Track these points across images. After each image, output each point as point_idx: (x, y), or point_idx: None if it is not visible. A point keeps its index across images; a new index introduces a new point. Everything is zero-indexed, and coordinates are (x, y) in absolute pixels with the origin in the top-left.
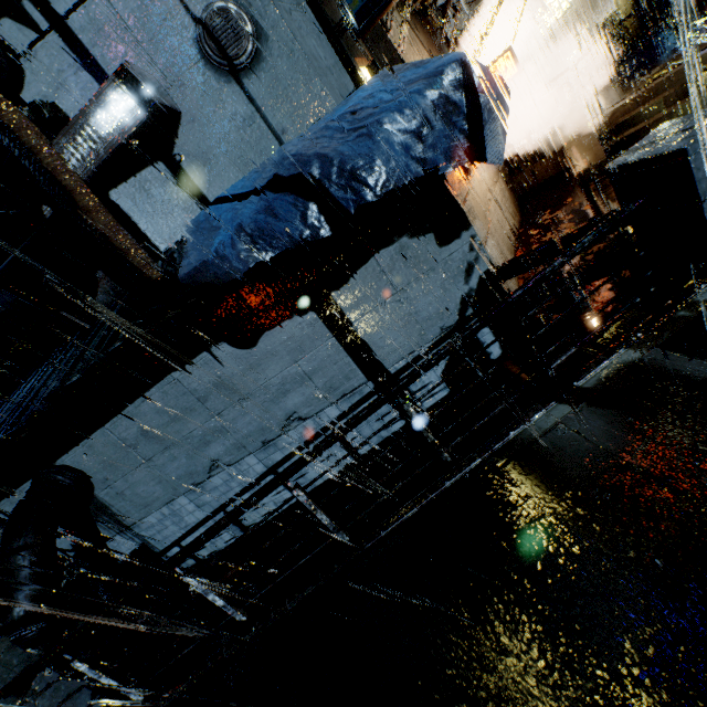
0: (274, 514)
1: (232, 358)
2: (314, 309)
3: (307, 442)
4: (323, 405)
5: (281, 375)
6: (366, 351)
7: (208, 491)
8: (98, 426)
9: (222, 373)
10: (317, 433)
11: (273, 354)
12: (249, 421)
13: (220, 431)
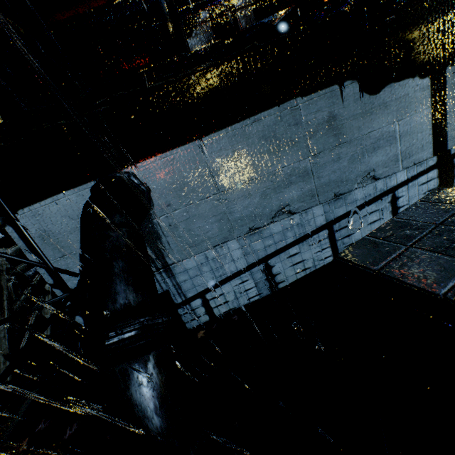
0: (306, 272)
1: (354, 99)
2: (430, 77)
3: (369, 202)
4: (395, 169)
5: (381, 129)
6: (442, 129)
7: (262, 237)
8: (192, 139)
9: (338, 113)
10: (380, 195)
11: (385, 106)
12: (334, 169)
13: (306, 173)
